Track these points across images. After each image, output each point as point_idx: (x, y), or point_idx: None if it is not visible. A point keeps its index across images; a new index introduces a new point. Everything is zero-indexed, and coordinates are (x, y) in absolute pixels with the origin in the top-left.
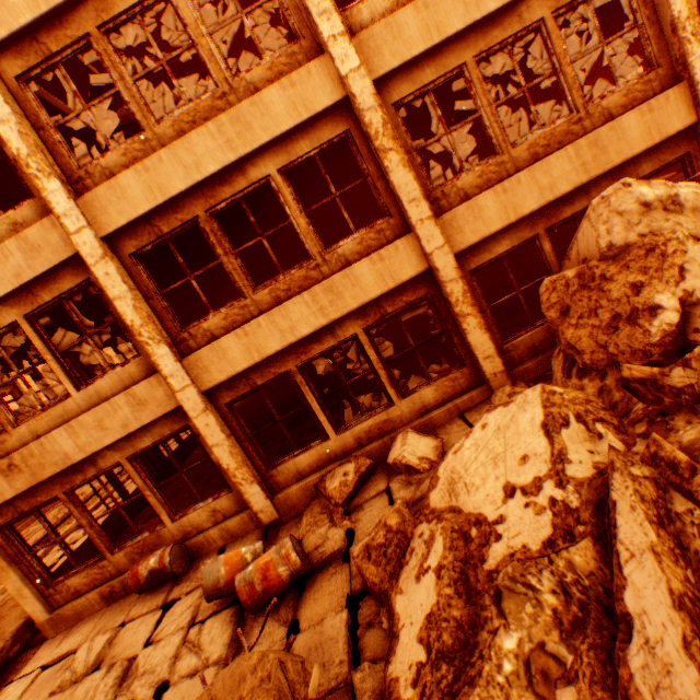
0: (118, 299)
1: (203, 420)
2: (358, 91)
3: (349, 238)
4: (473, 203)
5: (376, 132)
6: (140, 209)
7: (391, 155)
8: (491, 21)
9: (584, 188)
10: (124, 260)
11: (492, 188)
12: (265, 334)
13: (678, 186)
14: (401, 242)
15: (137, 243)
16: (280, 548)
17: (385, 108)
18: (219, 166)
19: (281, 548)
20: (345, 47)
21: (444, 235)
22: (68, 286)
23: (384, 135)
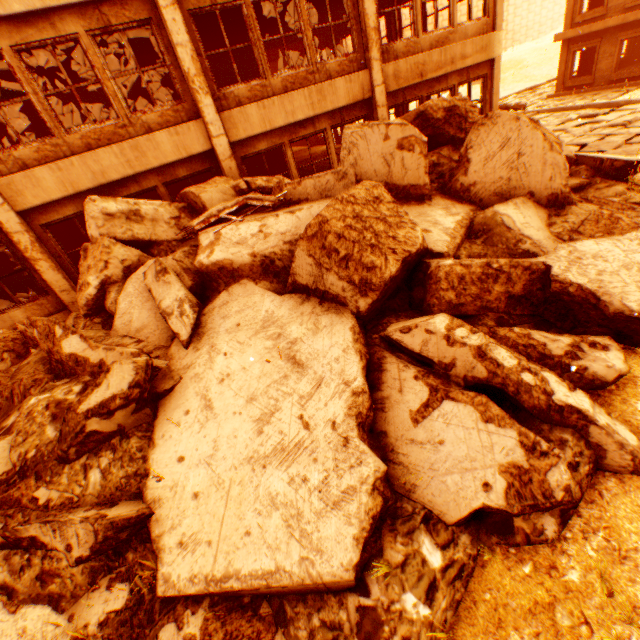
0: None
1: None
2: None
3: None
4: (31, 174)
5: None
6: None
7: None
8: (25, 19)
9: (137, 178)
10: None
11: (49, 165)
12: None
13: (144, 204)
14: None
15: None
16: None
17: None
18: None
19: None
20: None
21: (6, 195)
22: None
23: None
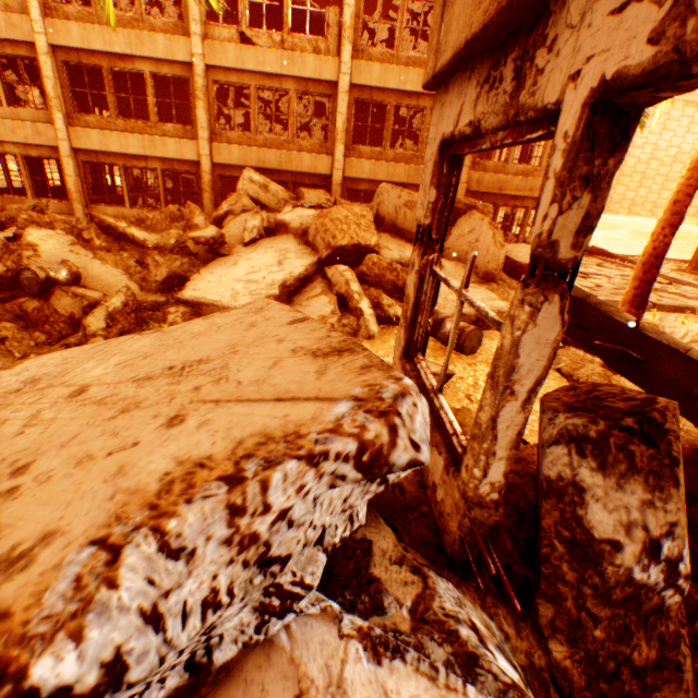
0: (47, 78)
1: (68, 161)
2: (197, 65)
3: (172, 125)
4: (229, 147)
5: (198, 88)
6: (76, 45)
7: (201, 102)
8: (270, 76)
9: (281, 173)
10: (58, 62)
11: (240, 146)
12: (114, 141)
13: (273, 185)
14: (192, 142)
15: (68, 58)
16: (72, 219)
17: (210, 80)
18: (122, 52)
19: (72, 219)
20: (199, 42)
21: (212, 152)
22: (24, 54)
23: (201, 91)
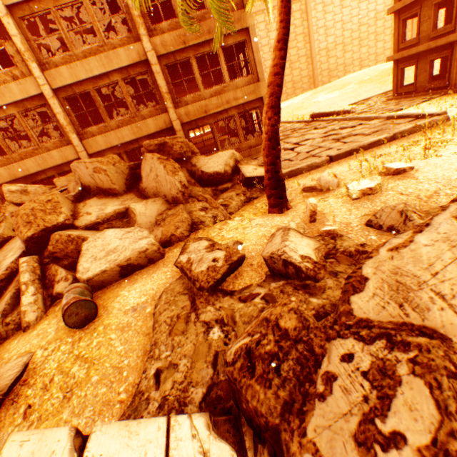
0: None
1: None
2: None
3: None
4: None
5: None
6: None
7: None
8: None
9: (45, 171)
10: None
11: (4, 167)
12: None
13: (30, 186)
14: None
15: None
16: None
17: None
18: None
19: None
20: None
21: None
22: None
23: None
